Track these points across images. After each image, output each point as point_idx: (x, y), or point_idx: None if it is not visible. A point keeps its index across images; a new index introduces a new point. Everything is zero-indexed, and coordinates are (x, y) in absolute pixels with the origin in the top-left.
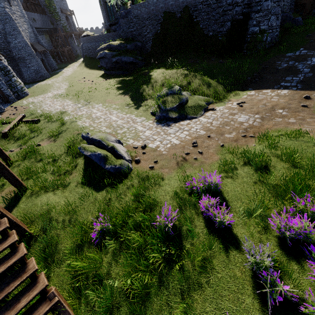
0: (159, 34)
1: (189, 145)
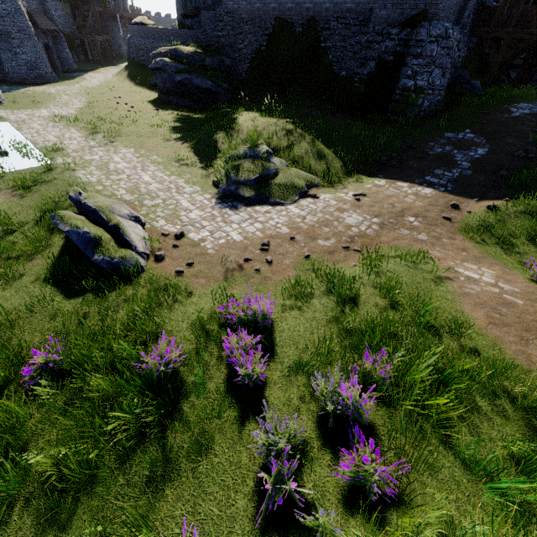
0: (263, 53)
1: (255, 246)
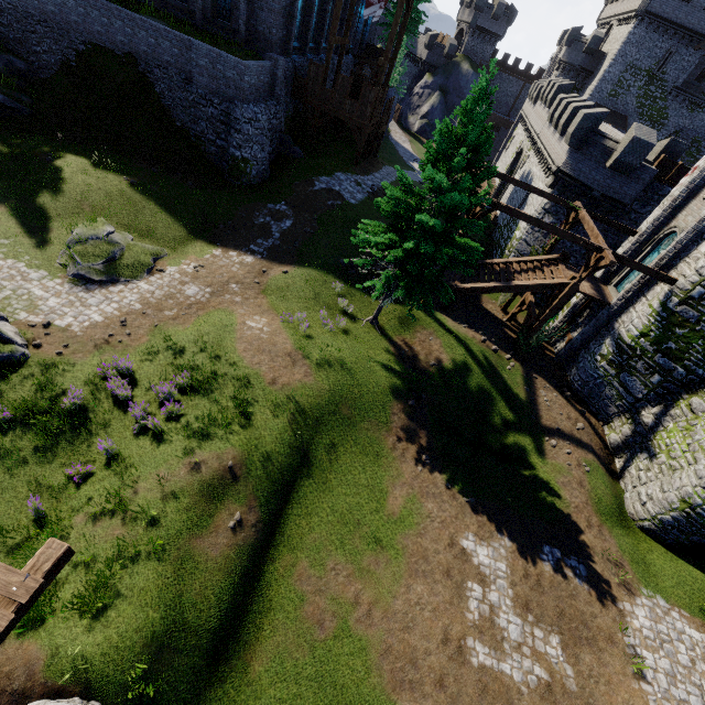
0: (75, 70)
1: (116, 324)
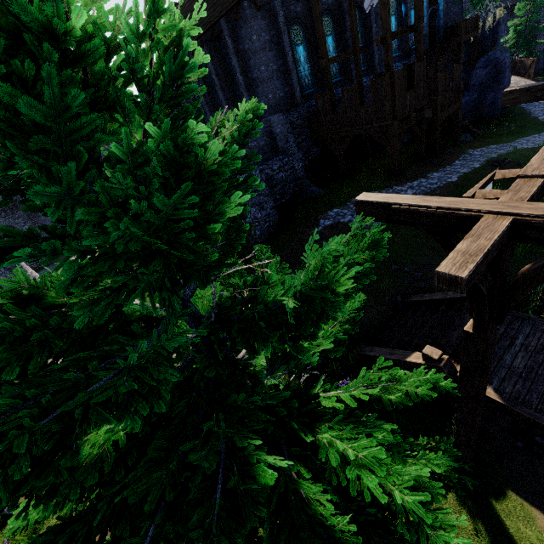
0: None
1: None
